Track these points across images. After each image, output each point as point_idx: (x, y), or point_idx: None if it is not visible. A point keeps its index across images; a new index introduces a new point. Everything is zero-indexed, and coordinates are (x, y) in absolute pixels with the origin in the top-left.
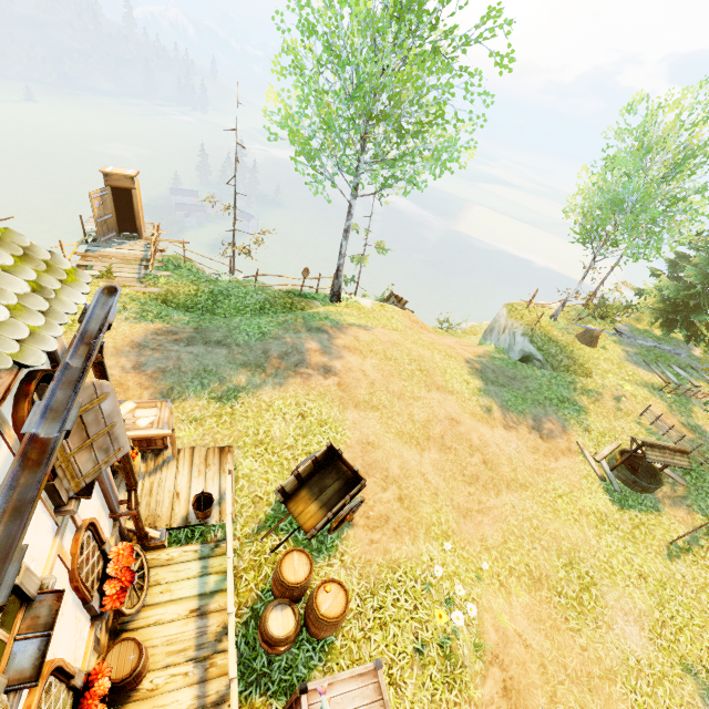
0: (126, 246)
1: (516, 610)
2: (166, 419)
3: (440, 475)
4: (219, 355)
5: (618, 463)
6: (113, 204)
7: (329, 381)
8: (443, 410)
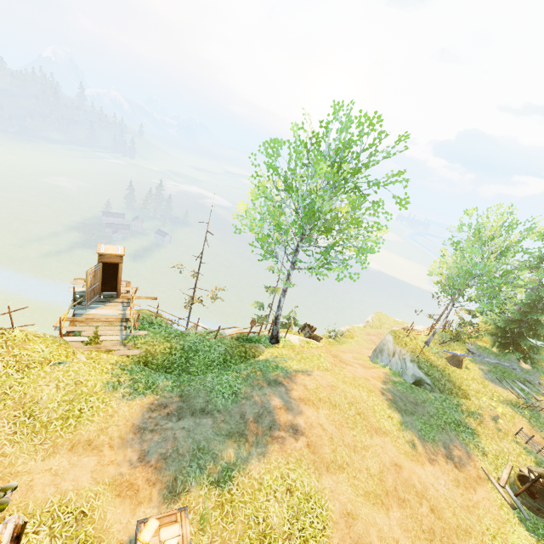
0: (107, 306)
1: None
2: (189, 536)
3: (408, 538)
4: (207, 426)
5: (521, 490)
6: (101, 274)
7: (300, 443)
8: (387, 456)
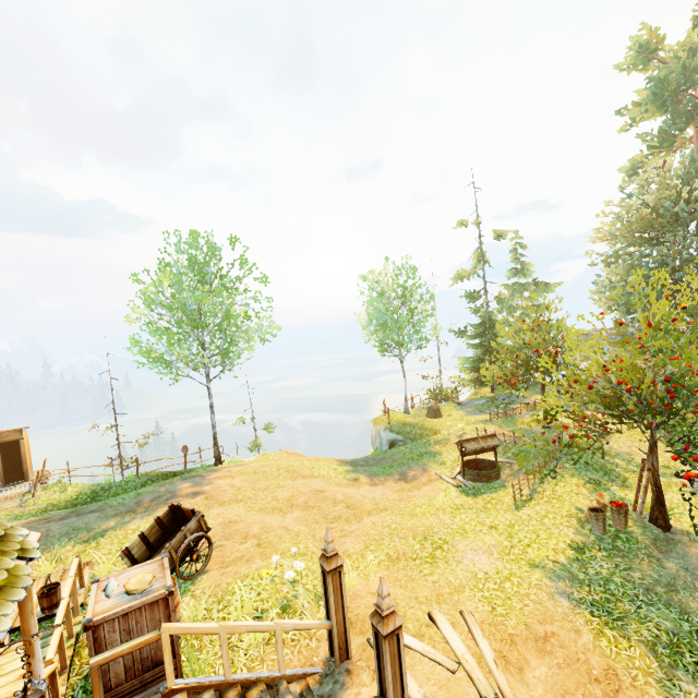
0: (11, 490)
1: (374, 582)
2: None
3: (302, 524)
4: (91, 517)
5: (462, 468)
6: (1, 458)
7: (197, 499)
8: (308, 487)
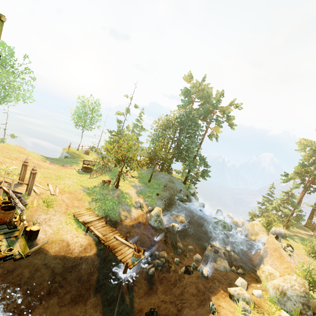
0: None
1: (37, 179)
2: None
3: (19, 164)
4: None
5: (82, 167)
6: None
7: None
8: (25, 157)
